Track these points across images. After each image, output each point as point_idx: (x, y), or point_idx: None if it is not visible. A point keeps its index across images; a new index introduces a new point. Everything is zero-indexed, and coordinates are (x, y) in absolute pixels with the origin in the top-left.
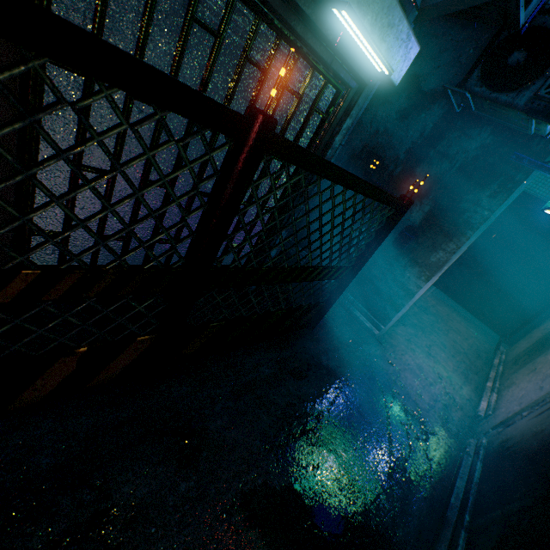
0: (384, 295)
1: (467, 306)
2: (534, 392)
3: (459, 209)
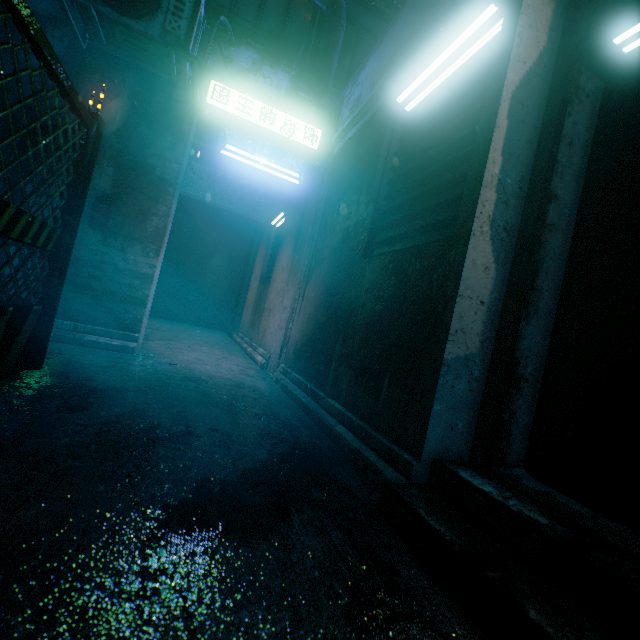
0: (117, 295)
1: (188, 320)
2: (284, 314)
3: (148, 166)
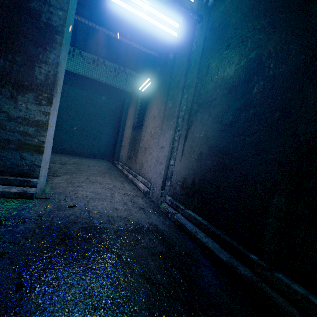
0: (11, 143)
1: (86, 154)
2: (161, 152)
3: (32, 10)
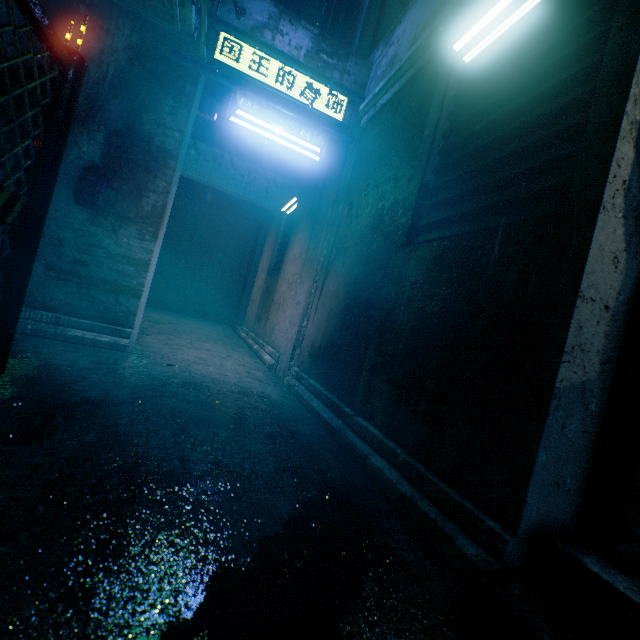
0: (107, 284)
1: (190, 311)
2: (296, 310)
3: (145, 133)
